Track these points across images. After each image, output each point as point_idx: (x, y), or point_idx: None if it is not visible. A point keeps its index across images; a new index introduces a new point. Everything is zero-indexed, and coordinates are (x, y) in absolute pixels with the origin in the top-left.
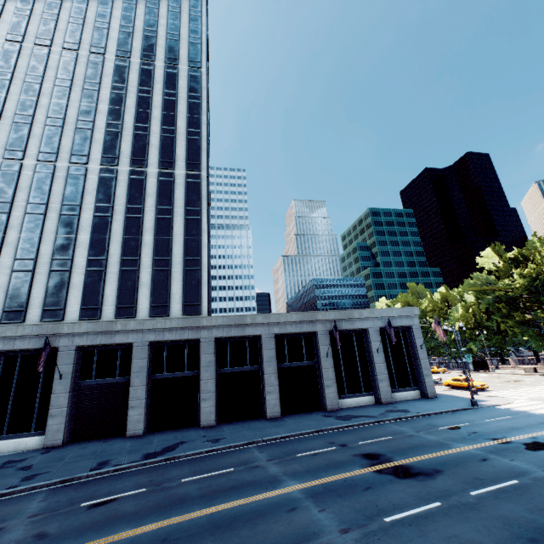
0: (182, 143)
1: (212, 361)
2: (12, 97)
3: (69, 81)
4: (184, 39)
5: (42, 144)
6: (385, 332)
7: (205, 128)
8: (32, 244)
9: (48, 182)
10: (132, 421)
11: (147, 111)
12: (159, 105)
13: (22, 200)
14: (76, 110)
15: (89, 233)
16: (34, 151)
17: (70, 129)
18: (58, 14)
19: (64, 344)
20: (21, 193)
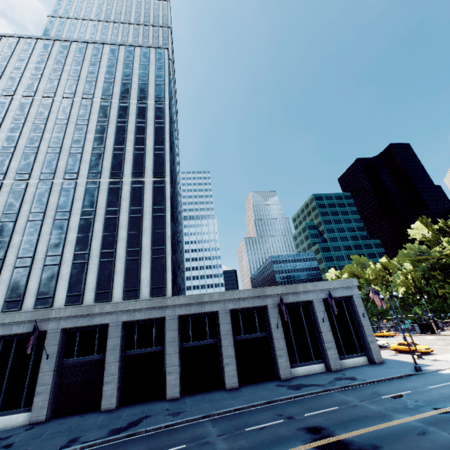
0: (150, 157)
1: (176, 337)
2: (24, 135)
3: (66, 120)
4: (151, 82)
5: (44, 167)
6: (329, 303)
7: (168, 145)
8: (31, 244)
9: (46, 195)
10: (106, 395)
11: (123, 136)
12: (132, 131)
13: (26, 210)
14: (70, 140)
15: (76, 232)
16: (37, 173)
17: (65, 154)
18: (60, 75)
19: (51, 327)
20: (26, 205)
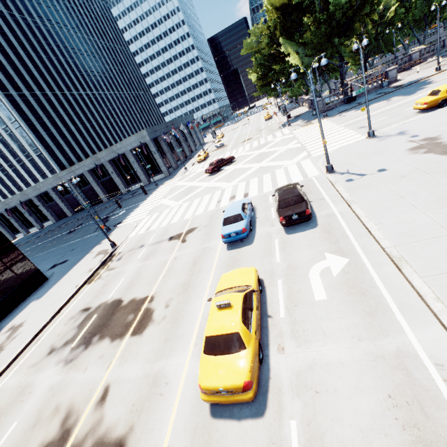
0: None
1: (74, 189)
2: None
3: None
4: None
5: None
6: (138, 149)
7: None
8: None
9: None
10: (67, 212)
11: None
12: None
13: None
14: None
15: None
16: None
17: None
18: None
19: (31, 197)
20: None
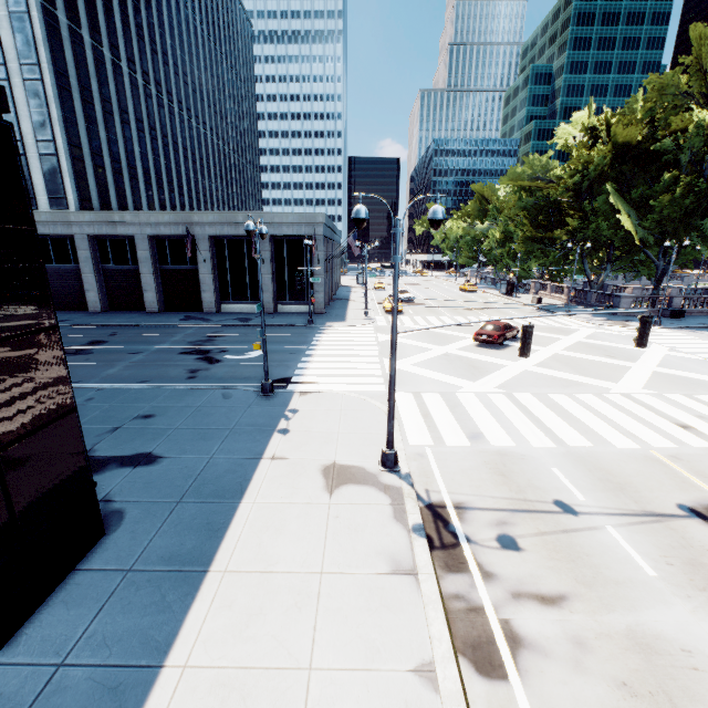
0: None
1: (89, 258)
2: None
3: None
4: None
5: None
6: (284, 241)
7: None
8: None
9: None
10: None
11: None
12: None
13: None
14: None
15: None
16: None
17: None
18: None
19: None
20: None
